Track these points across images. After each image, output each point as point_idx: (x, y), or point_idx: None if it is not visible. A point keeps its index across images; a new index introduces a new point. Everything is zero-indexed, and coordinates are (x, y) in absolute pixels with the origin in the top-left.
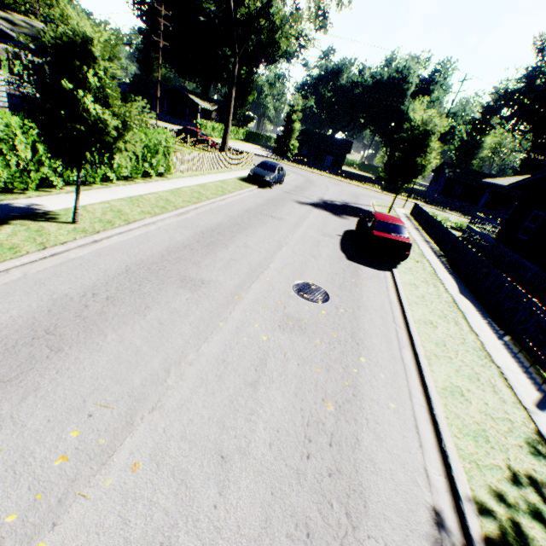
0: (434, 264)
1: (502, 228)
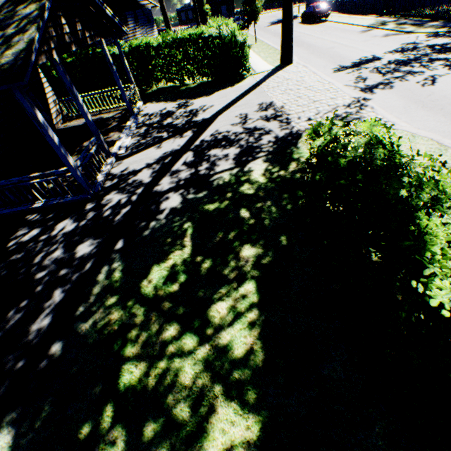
0: (337, 16)
1: None
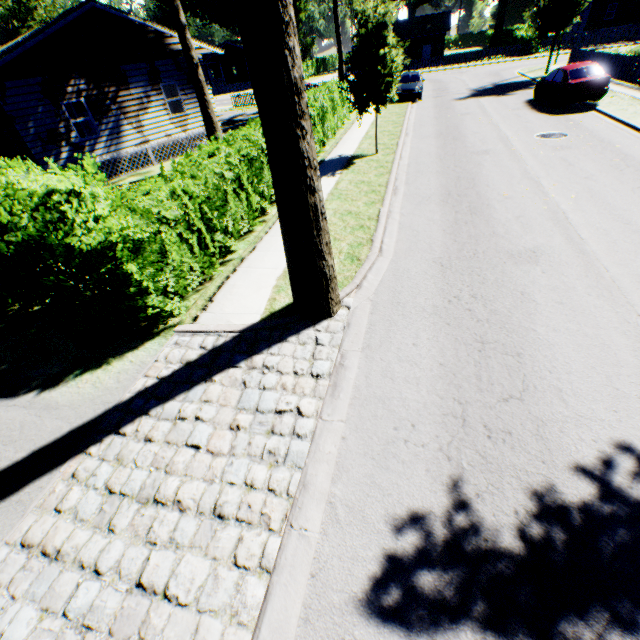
0: (629, 94)
1: None
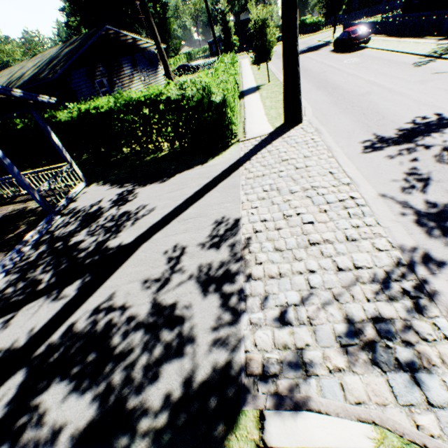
0: (380, 39)
1: (403, 4)
